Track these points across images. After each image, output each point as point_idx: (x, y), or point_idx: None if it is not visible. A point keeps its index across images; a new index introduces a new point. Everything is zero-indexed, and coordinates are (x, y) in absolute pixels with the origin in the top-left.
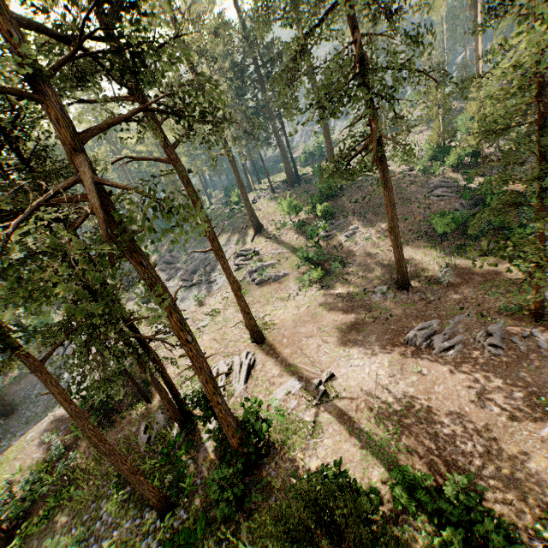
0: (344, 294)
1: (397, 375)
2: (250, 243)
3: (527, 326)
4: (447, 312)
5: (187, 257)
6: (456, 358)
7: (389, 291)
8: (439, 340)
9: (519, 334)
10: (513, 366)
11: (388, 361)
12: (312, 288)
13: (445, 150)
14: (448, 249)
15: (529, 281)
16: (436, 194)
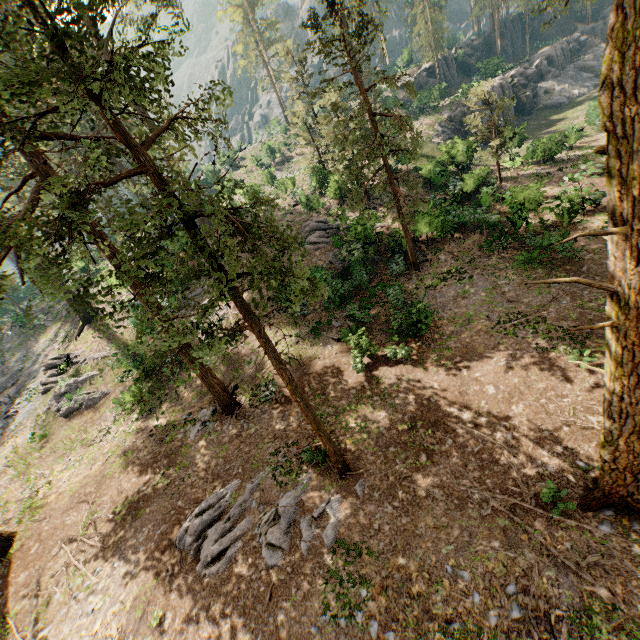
0: (162, 426)
1: (124, 639)
2: (75, 341)
3: (330, 489)
4: (252, 465)
5: (2, 368)
6: (221, 578)
7: (211, 419)
8: (213, 538)
9: (315, 509)
10: (279, 594)
11: (133, 597)
12: (132, 415)
13: (328, 176)
14: (308, 328)
15: (366, 387)
16: (311, 241)
